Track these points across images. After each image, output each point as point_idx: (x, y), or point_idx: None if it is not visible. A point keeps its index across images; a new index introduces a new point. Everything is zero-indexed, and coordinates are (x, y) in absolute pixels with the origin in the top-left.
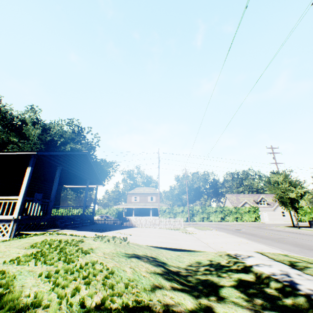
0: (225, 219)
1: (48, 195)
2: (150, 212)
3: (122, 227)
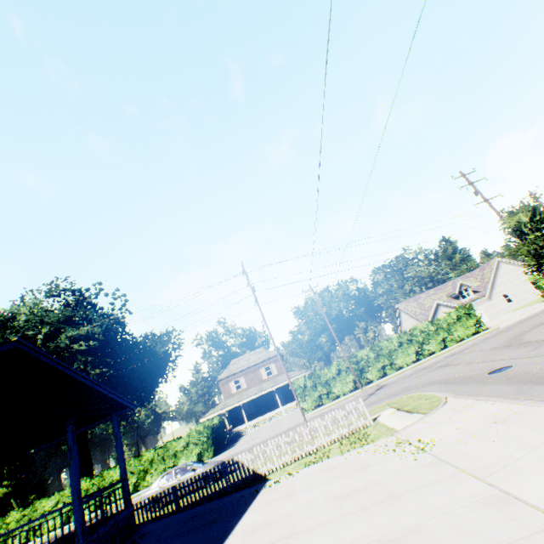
0: (423, 352)
1: None
2: (276, 399)
3: (217, 521)
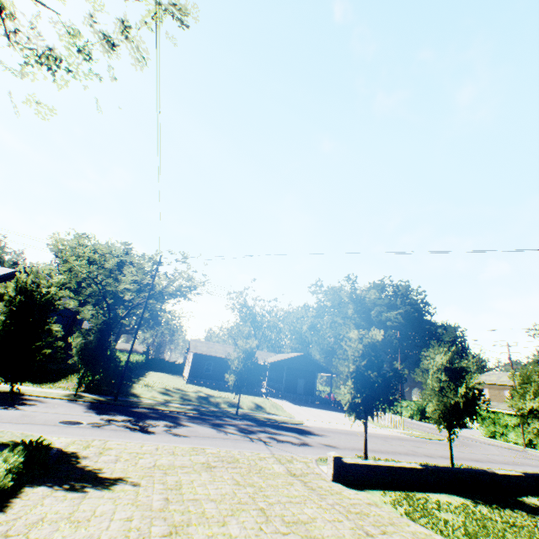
0: None
1: (309, 380)
2: None
3: (330, 409)
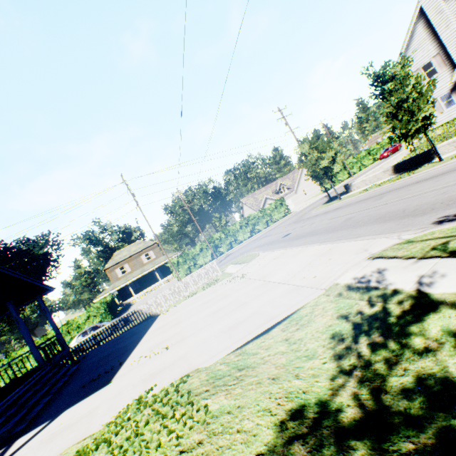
0: (255, 230)
1: None
2: (156, 276)
3: (135, 335)
